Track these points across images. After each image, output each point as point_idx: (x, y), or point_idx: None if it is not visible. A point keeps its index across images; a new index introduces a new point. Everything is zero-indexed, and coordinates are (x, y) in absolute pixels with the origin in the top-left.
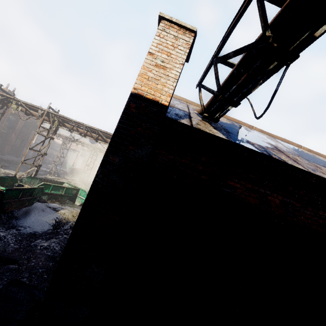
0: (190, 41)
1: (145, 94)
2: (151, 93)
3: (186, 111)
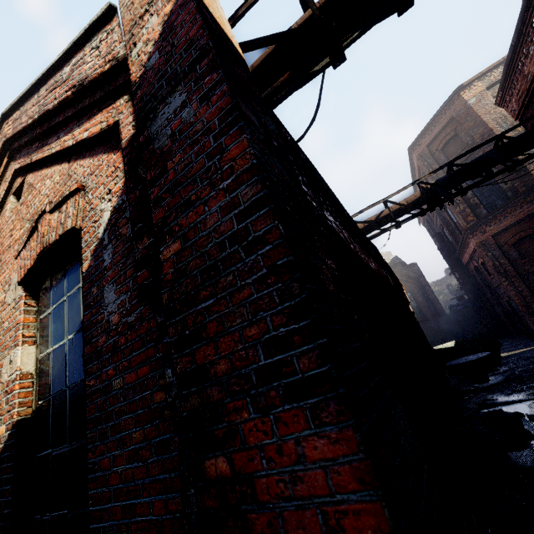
0: None
1: (211, 11)
2: (217, 18)
3: None
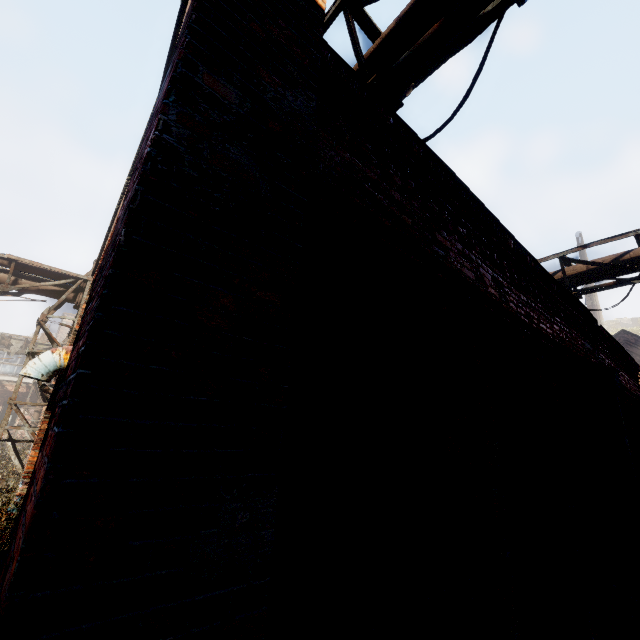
0: None
1: None
2: None
3: None
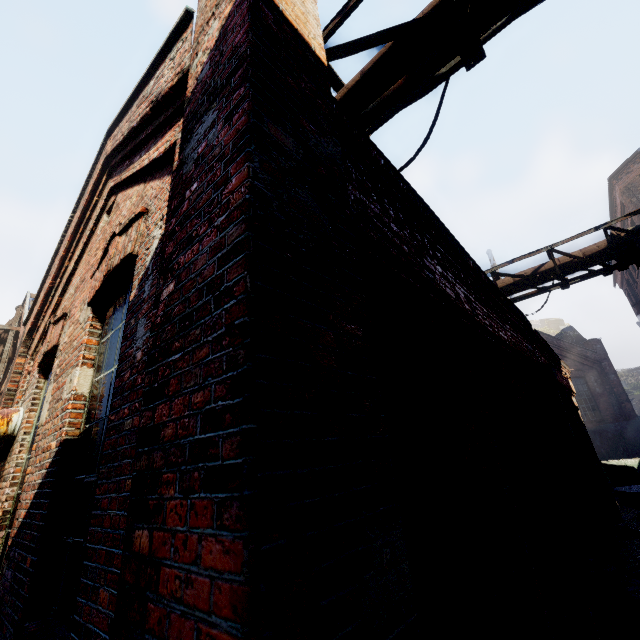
0: None
1: (282, 9)
2: (291, 16)
3: None
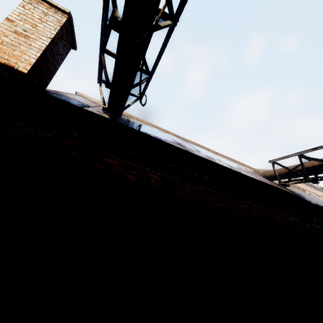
0: (63, 21)
1: None
2: (4, 58)
3: (88, 105)
